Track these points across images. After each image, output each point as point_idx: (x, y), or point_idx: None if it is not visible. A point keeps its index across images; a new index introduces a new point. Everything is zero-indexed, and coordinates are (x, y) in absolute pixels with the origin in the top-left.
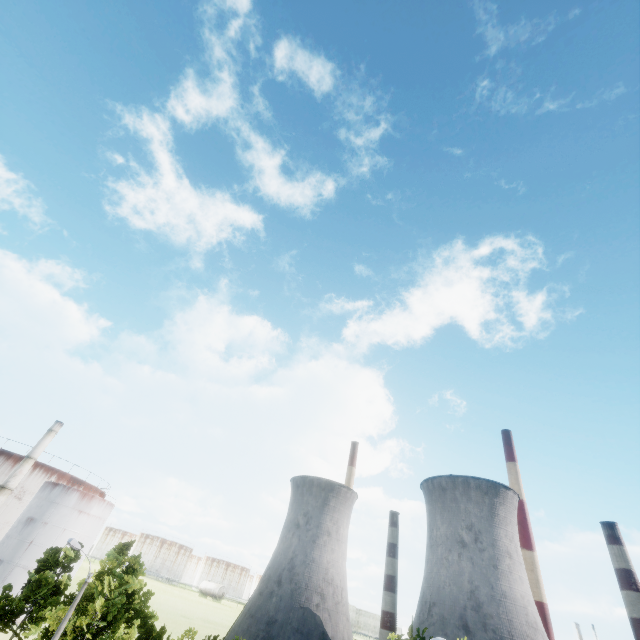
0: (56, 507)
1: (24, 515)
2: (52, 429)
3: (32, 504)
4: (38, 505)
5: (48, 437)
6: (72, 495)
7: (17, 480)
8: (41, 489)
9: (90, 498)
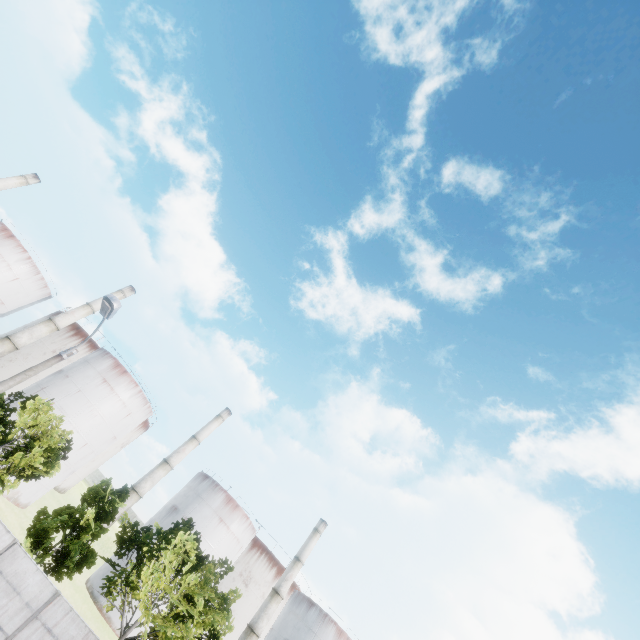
0: (313, 638)
1: (280, 632)
2: (318, 529)
3: (288, 620)
4: (295, 625)
5: (314, 538)
6: (328, 627)
7: (287, 586)
8: (295, 601)
9: (345, 639)
